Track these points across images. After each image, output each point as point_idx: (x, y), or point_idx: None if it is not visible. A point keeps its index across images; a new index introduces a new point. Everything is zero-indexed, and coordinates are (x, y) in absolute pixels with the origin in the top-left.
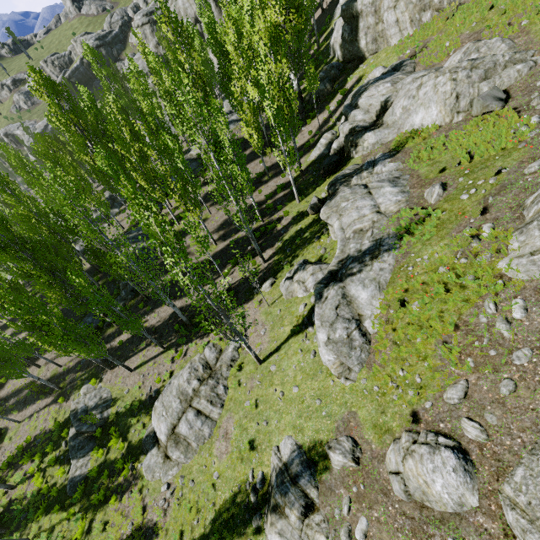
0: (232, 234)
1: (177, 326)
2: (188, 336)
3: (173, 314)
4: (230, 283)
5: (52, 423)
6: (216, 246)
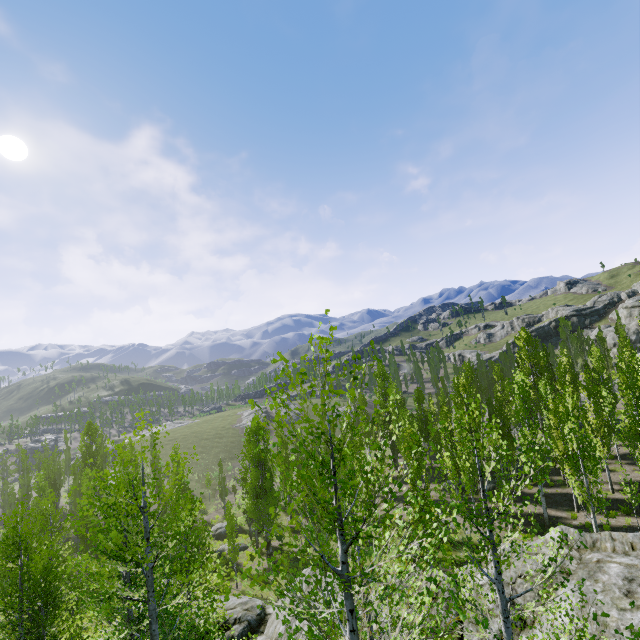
0: (639, 493)
1: (534, 520)
2: (540, 532)
3: (534, 513)
4: (610, 522)
5: (407, 518)
6: (611, 493)
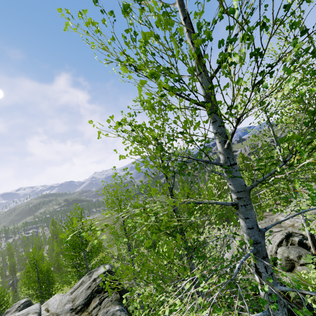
0: None
1: None
2: None
3: None
4: None
5: None
6: None
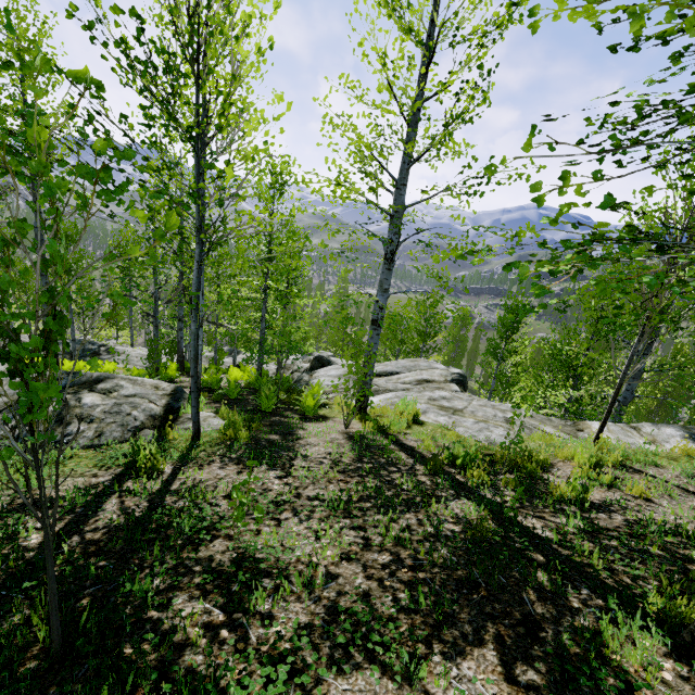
0: None
1: None
2: None
3: None
4: None
5: None
6: None
